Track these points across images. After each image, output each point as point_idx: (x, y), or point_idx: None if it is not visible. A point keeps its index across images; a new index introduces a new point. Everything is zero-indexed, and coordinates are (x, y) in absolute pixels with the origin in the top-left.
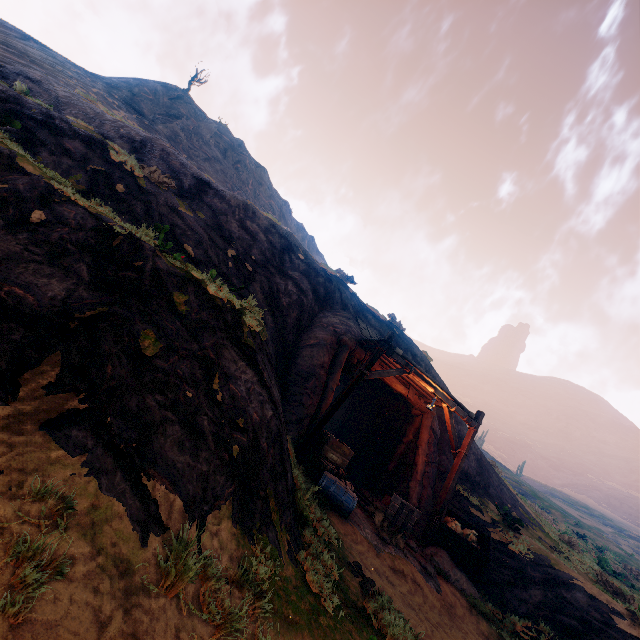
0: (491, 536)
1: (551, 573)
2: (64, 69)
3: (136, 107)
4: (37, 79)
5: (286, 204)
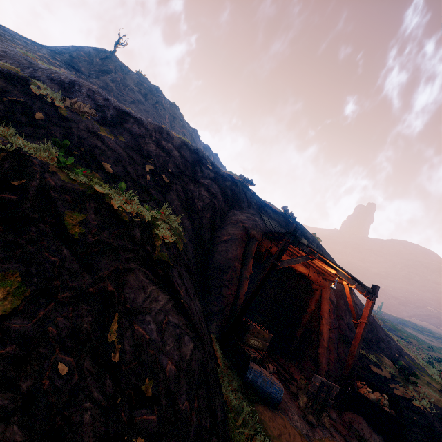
0: (394, 392)
1: None
2: (13, 39)
3: (75, 66)
4: None
5: (195, 131)
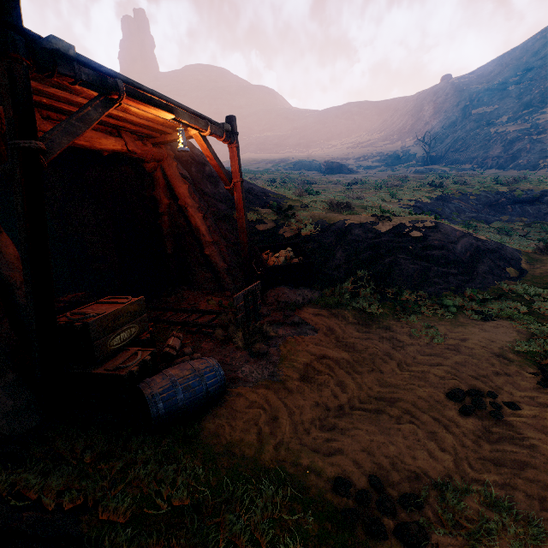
0: (286, 237)
1: (335, 230)
2: None
3: None
4: None
5: None
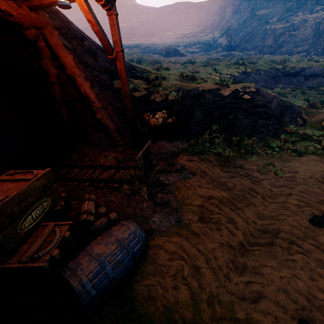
0: (157, 101)
1: (193, 96)
2: None
3: None
4: None
5: None
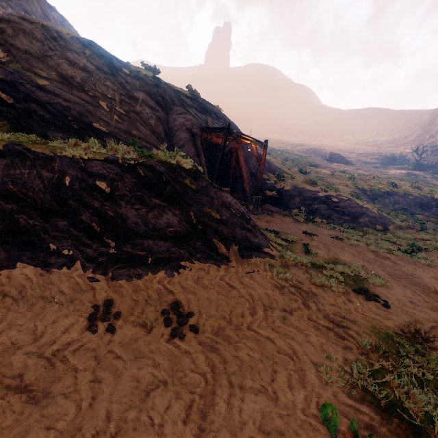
0: (277, 188)
1: (299, 190)
2: None
3: None
4: None
5: None
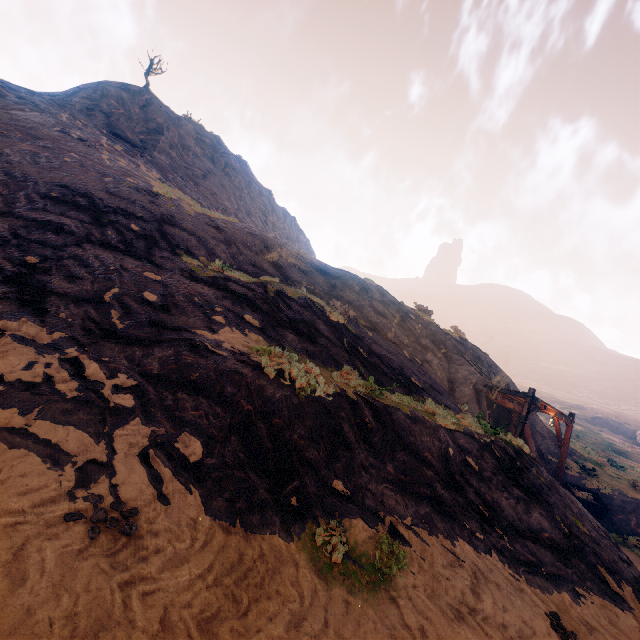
0: (586, 487)
1: (631, 502)
2: (71, 130)
3: (121, 135)
4: (160, 213)
5: (271, 194)
